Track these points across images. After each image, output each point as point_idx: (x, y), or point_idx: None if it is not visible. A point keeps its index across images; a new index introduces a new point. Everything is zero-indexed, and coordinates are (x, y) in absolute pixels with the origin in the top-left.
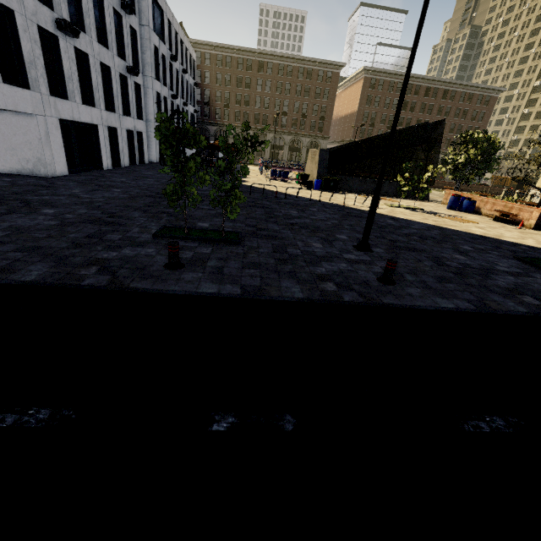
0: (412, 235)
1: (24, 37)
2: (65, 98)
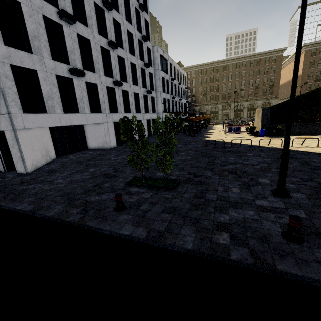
0: None
1: (100, 93)
2: (117, 112)
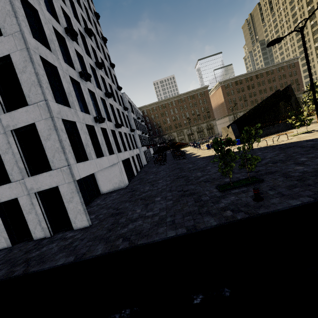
0: None
1: (109, 136)
2: (120, 152)
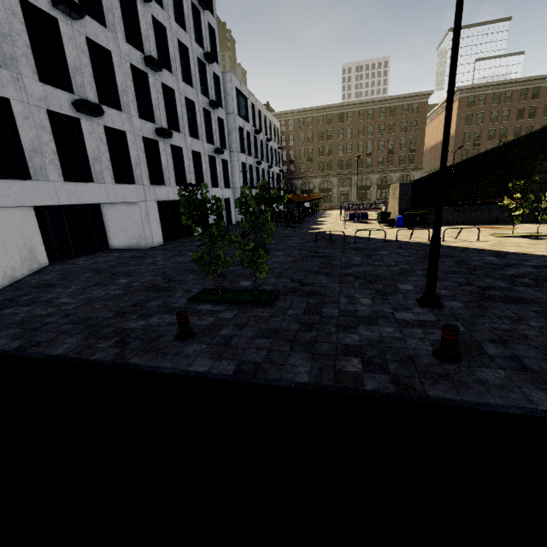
0: (520, 277)
1: (132, 148)
2: (163, 184)
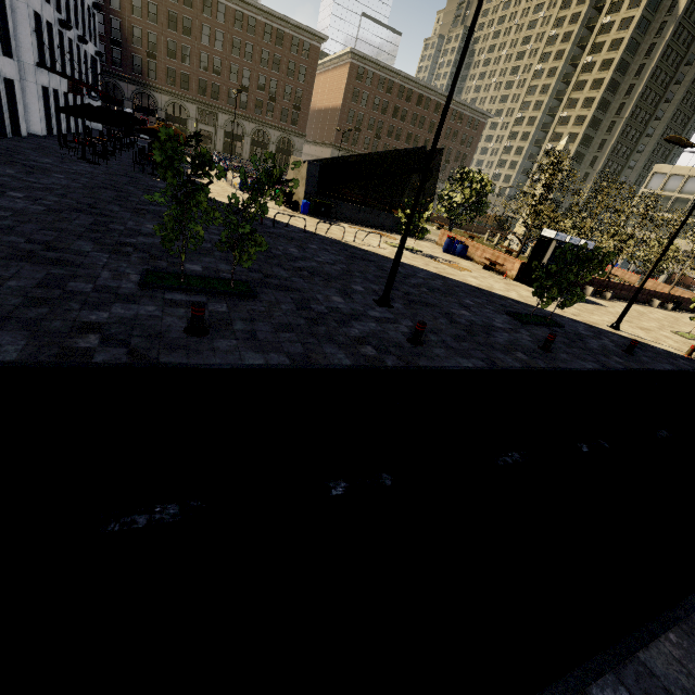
0: (421, 286)
1: None
2: None
